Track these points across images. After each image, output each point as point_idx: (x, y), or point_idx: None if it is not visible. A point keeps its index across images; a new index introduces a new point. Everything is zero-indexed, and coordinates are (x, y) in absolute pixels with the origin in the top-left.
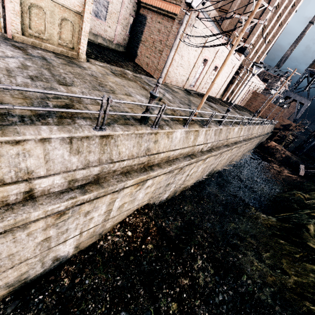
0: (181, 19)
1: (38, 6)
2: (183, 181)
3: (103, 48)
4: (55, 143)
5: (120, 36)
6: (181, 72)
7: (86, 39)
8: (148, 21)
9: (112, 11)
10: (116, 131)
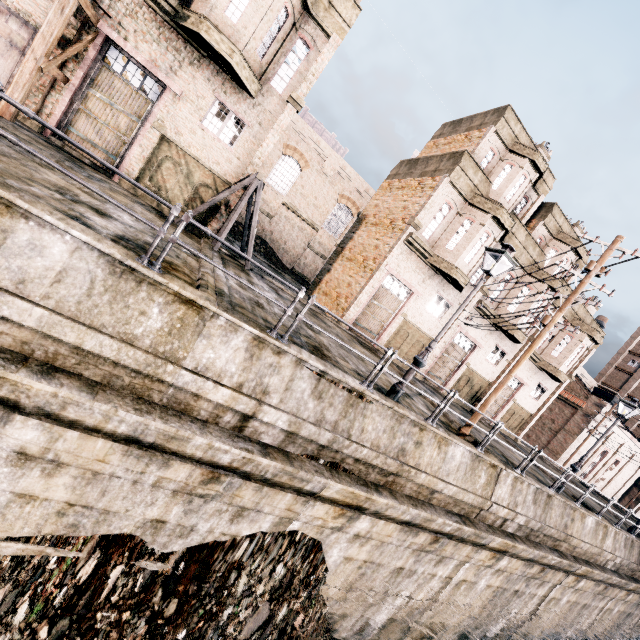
0: (587, 413)
1: (512, 410)
2: (634, 625)
3: None
4: (623, 538)
5: None
6: (575, 459)
7: (527, 429)
8: None
9: None
10: (637, 539)
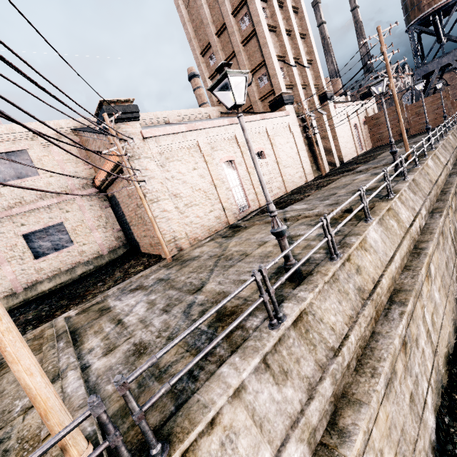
0: None
1: None
2: None
3: (86, 277)
4: None
5: (108, 240)
6: (200, 212)
7: None
8: (118, 197)
9: (75, 226)
10: None
